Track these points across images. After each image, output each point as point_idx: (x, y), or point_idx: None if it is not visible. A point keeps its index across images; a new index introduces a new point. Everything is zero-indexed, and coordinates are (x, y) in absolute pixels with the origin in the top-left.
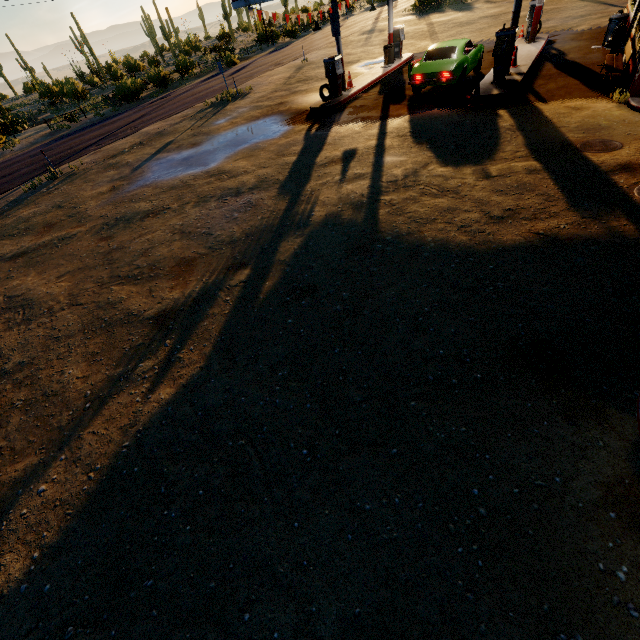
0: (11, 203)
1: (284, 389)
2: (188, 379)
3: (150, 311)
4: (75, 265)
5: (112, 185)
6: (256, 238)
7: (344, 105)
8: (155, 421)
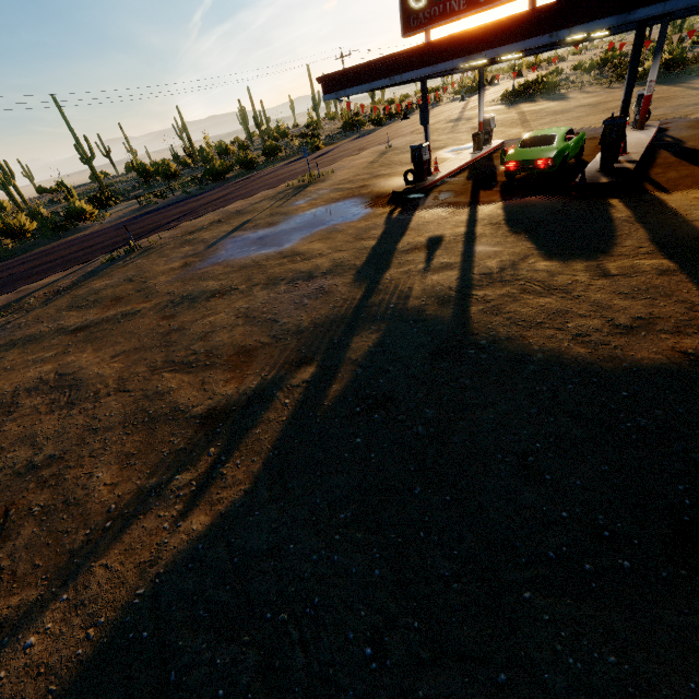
0: (87, 274)
1: (345, 540)
2: (228, 506)
3: (199, 407)
4: (132, 344)
5: (185, 261)
6: (326, 329)
7: (429, 189)
8: (180, 562)
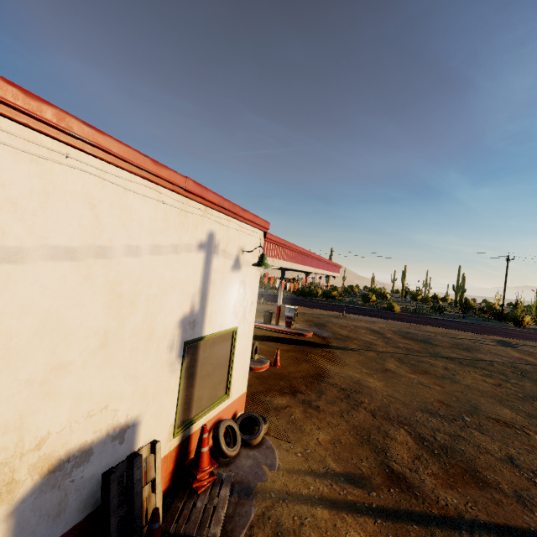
0: None
1: None
2: None
3: None
4: None
5: None
6: None
7: None
8: None
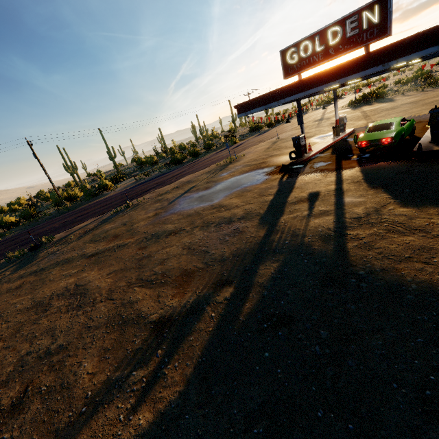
0: (103, 221)
1: None
2: (166, 405)
3: (154, 315)
4: (120, 266)
5: (156, 212)
6: (240, 259)
7: (306, 162)
8: None
